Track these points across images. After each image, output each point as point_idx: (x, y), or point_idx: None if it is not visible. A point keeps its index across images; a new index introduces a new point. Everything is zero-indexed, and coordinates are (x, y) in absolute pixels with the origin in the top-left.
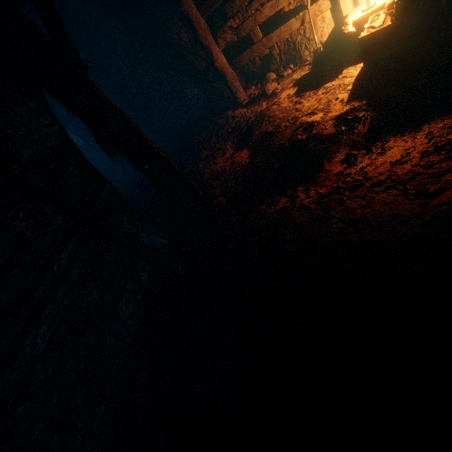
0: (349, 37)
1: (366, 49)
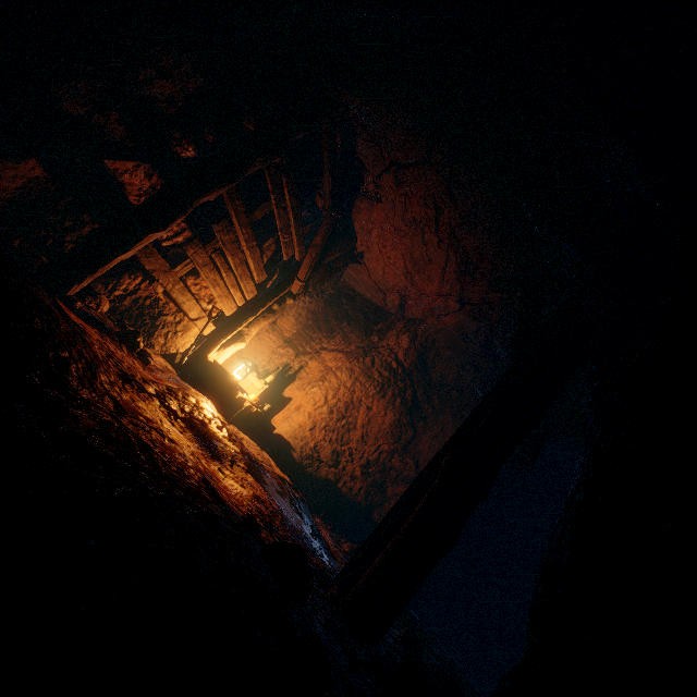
0: (190, 371)
1: (251, 419)
